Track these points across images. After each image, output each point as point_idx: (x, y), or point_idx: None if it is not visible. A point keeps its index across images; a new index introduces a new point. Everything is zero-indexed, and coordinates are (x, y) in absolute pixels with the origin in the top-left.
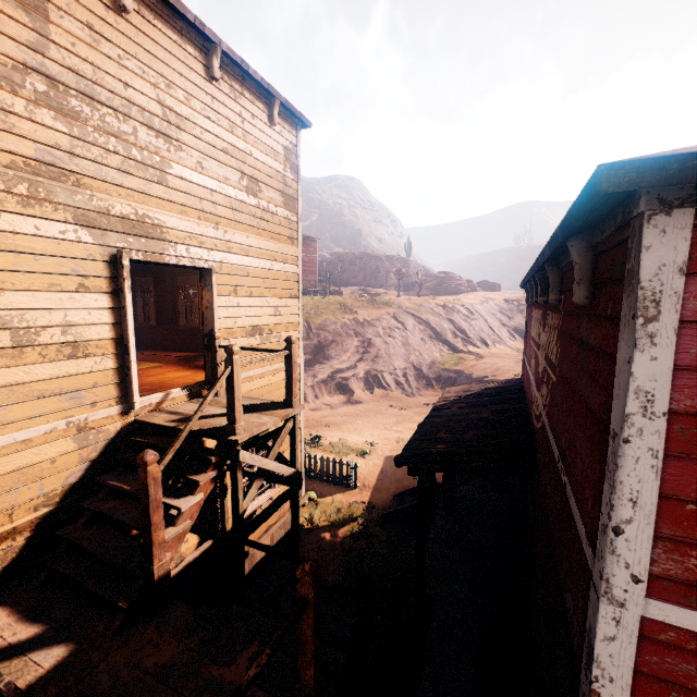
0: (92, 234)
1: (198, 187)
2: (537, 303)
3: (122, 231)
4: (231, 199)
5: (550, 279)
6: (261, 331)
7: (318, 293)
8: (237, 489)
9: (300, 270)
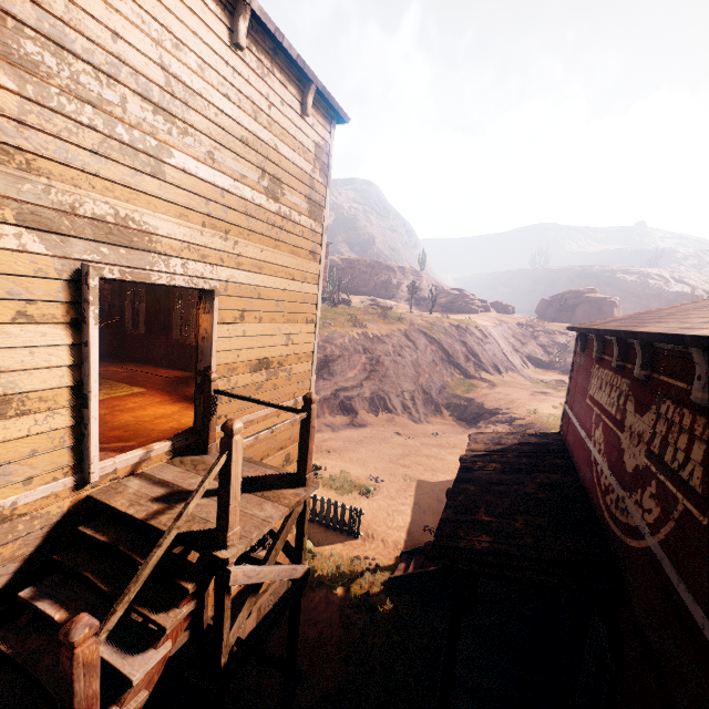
0: (44, 241)
1: (206, 185)
2: (619, 368)
3: (92, 238)
4: (246, 202)
5: (702, 369)
6: (269, 365)
7: (326, 300)
8: (222, 621)
9: (319, 291)
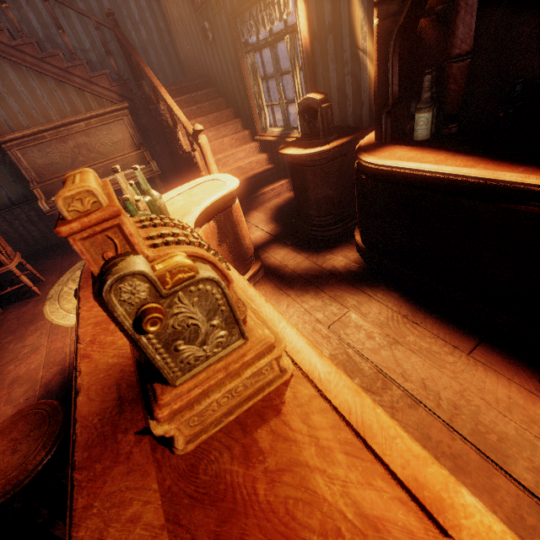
0: None
1: None
2: None
3: None
4: None
5: None
6: None
7: None
8: None
9: None
